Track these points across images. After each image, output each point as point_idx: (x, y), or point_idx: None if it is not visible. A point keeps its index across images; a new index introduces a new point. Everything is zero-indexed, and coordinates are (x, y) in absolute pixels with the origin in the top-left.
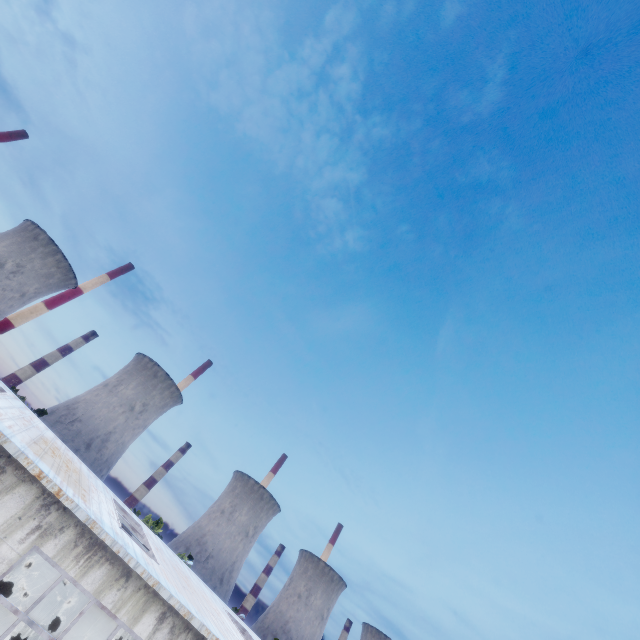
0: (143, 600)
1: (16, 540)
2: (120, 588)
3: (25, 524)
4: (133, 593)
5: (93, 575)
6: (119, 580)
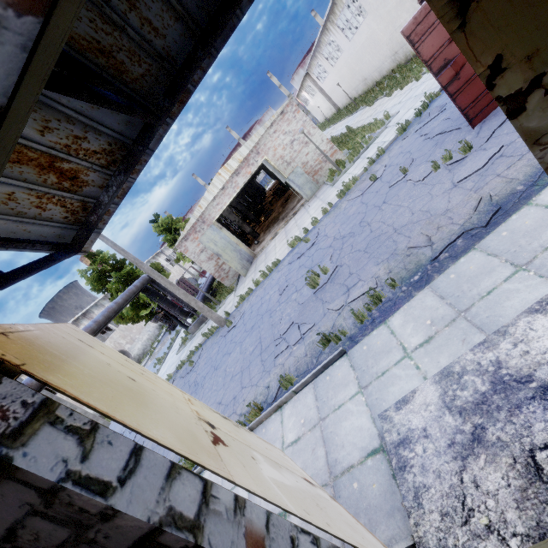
0: (339, 0)
1: (335, 28)
2: (338, 6)
3: (333, 26)
4: (338, 3)
5: (337, 13)
6: (337, 6)
